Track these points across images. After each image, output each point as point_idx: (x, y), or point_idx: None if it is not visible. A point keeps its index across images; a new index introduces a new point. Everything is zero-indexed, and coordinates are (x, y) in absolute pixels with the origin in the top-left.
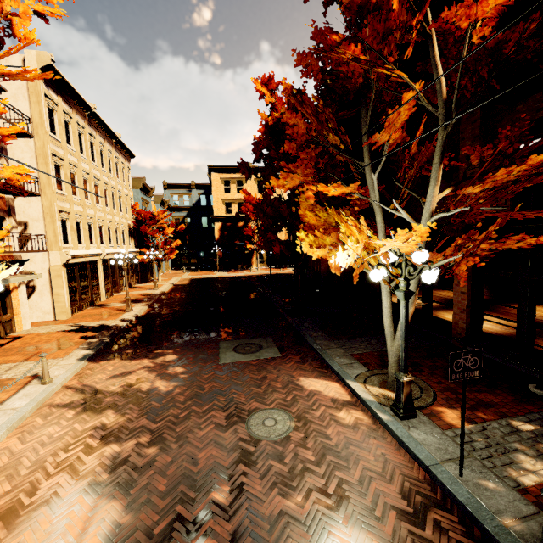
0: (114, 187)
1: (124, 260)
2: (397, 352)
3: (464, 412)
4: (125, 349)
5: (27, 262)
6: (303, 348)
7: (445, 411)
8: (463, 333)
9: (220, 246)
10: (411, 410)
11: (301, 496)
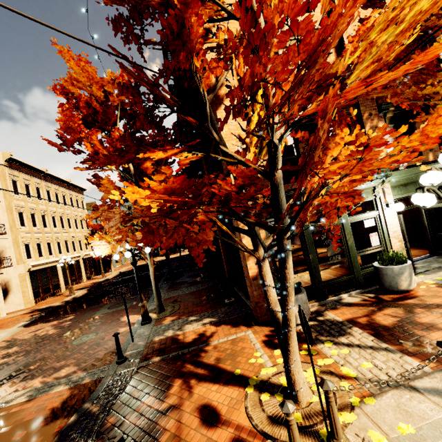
0: (69, 214)
1: (65, 263)
2: (155, 292)
3: (127, 312)
4: (50, 318)
5: (5, 274)
6: (147, 300)
7: (168, 319)
8: (227, 275)
9: None
10: (146, 320)
11: (65, 361)
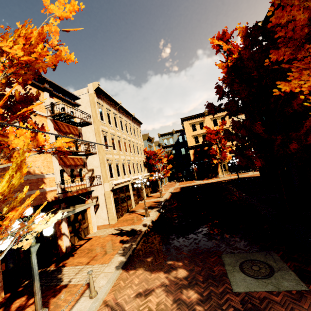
0: (133, 142)
1: (141, 184)
2: None
3: None
4: (146, 257)
5: (94, 191)
6: None
7: None
8: None
9: (195, 164)
10: None
11: None
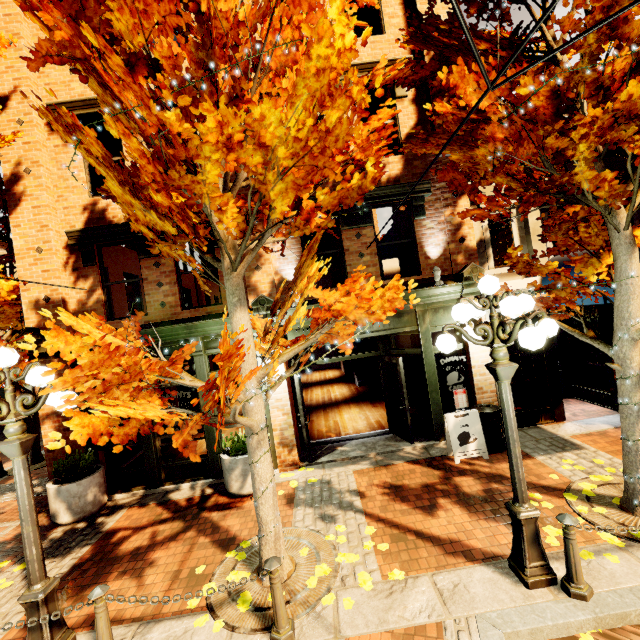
0: None
1: None
2: None
3: None
4: None
5: None
6: None
7: None
8: None
9: None
10: None
11: None
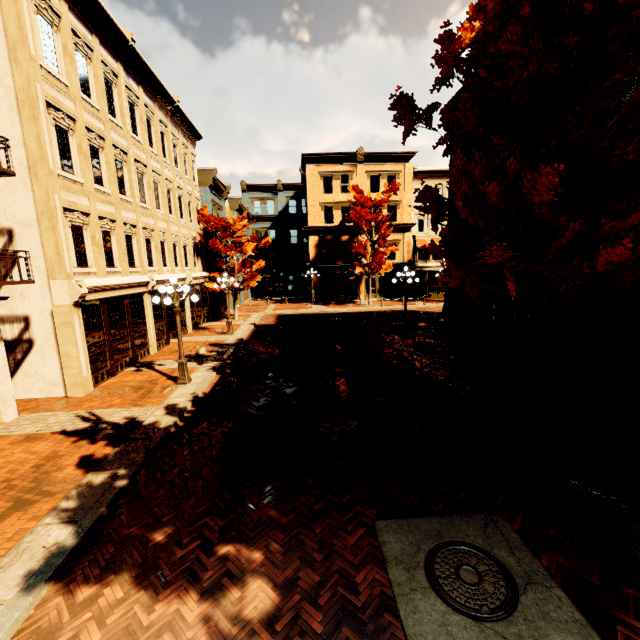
0: (170, 181)
1: (175, 297)
2: None
3: None
4: (153, 526)
5: (17, 299)
6: None
7: None
8: None
9: (315, 269)
10: None
11: None
